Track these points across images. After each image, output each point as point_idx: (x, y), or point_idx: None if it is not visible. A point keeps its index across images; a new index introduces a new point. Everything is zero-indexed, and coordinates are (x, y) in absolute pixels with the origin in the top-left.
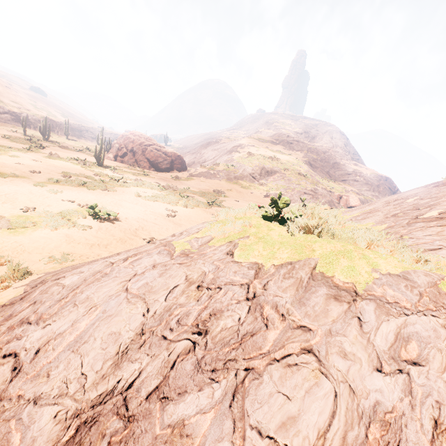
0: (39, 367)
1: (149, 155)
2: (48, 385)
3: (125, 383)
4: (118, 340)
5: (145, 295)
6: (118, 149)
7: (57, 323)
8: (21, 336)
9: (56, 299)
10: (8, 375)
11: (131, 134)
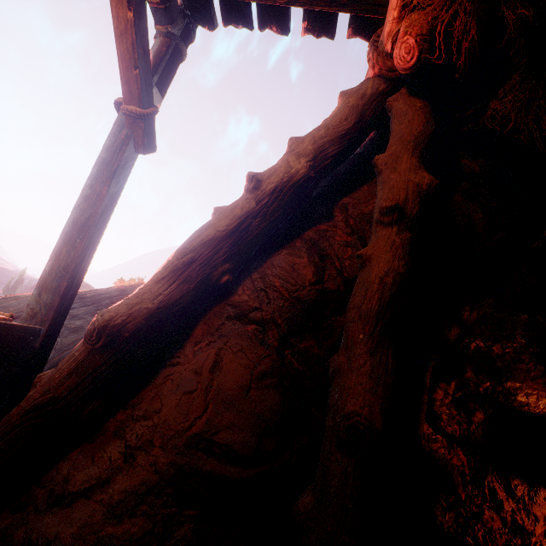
0: None
1: None
2: None
3: None
4: None
5: None
6: None
7: None
8: None
9: None
10: None
11: None
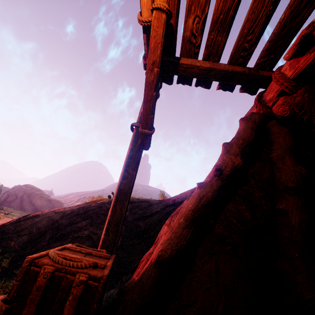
0: (18, 230)
1: (36, 201)
2: (24, 232)
3: (57, 225)
4: (53, 220)
5: (63, 211)
6: (9, 196)
7: (23, 222)
8: (3, 228)
9: (20, 218)
10: (0, 236)
11: (25, 186)
